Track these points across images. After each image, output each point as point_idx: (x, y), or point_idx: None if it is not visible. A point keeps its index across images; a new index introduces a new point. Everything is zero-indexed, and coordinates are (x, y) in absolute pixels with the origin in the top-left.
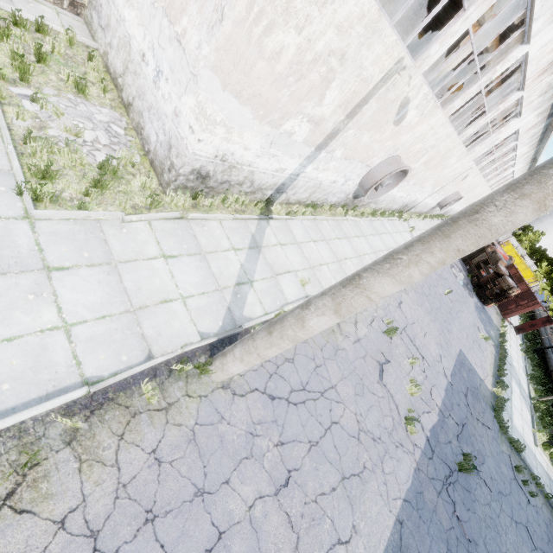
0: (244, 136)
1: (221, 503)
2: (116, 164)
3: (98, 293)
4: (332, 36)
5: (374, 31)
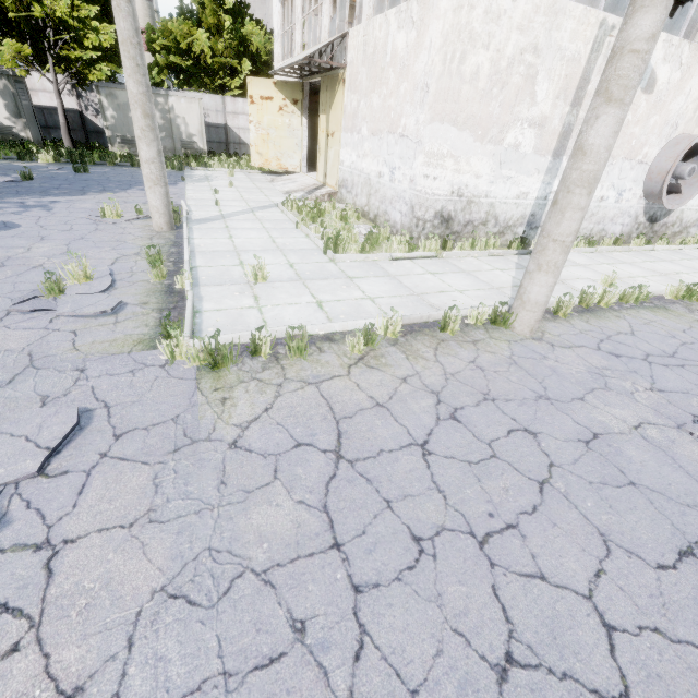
0: (472, 163)
1: (581, 412)
2: (377, 234)
3: (386, 287)
4: (516, 38)
5: (556, 14)
